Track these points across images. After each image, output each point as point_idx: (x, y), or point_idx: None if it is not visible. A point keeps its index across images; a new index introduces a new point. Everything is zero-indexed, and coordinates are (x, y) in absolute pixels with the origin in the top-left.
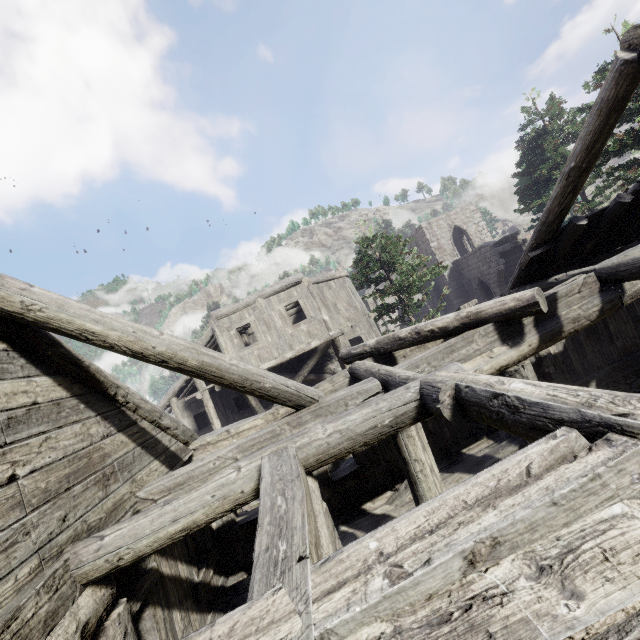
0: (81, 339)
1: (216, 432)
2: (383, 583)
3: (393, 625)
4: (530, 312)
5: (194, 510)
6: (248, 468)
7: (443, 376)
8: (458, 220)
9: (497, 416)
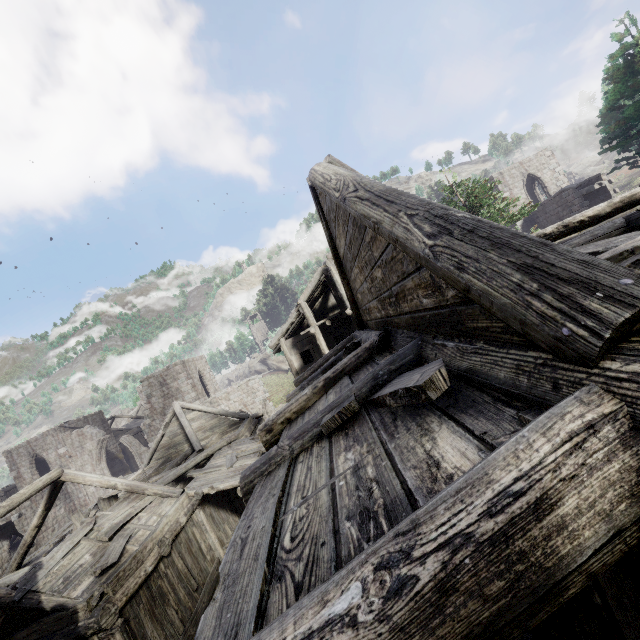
0: None
1: None
2: None
3: None
4: None
5: None
6: None
7: None
8: (532, 168)
9: None
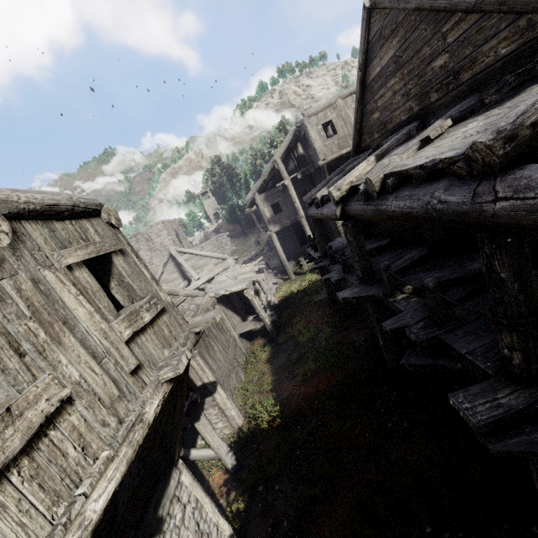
0: None
1: None
2: None
3: None
4: None
5: None
6: None
7: None
8: None
9: None
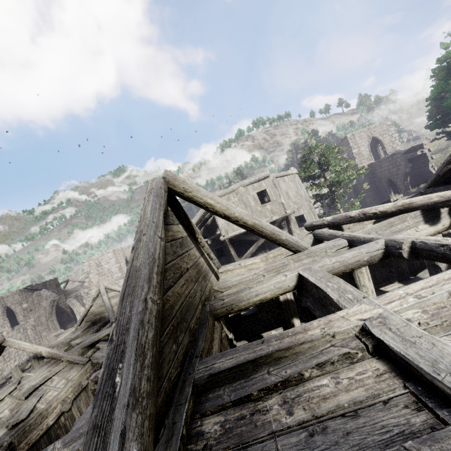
0: (203, 207)
1: (232, 264)
2: (414, 299)
3: (422, 309)
4: (448, 205)
5: (266, 292)
6: (291, 275)
7: (400, 237)
8: (376, 132)
9: (442, 255)
